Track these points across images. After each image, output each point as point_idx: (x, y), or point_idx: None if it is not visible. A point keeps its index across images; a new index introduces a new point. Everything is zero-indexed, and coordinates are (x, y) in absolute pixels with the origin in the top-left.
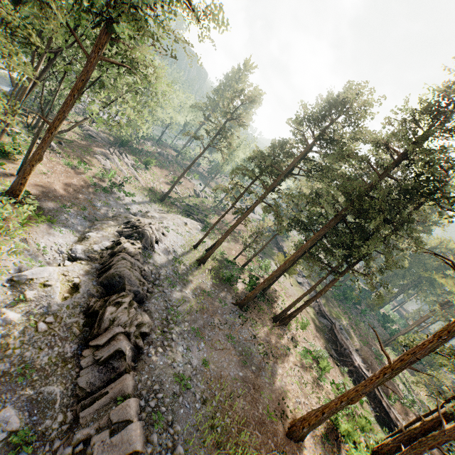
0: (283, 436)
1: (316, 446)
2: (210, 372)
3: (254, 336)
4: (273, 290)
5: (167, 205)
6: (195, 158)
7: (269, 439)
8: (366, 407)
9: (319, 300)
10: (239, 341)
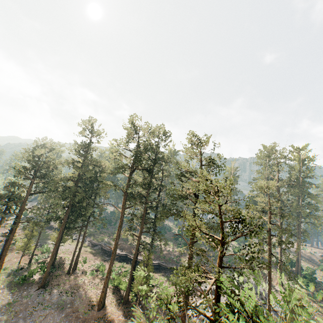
0: (96, 313)
1: (111, 301)
2: None
3: (61, 292)
4: (59, 258)
5: None
6: None
7: (91, 321)
8: (127, 266)
9: (90, 239)
10: (53, 303)
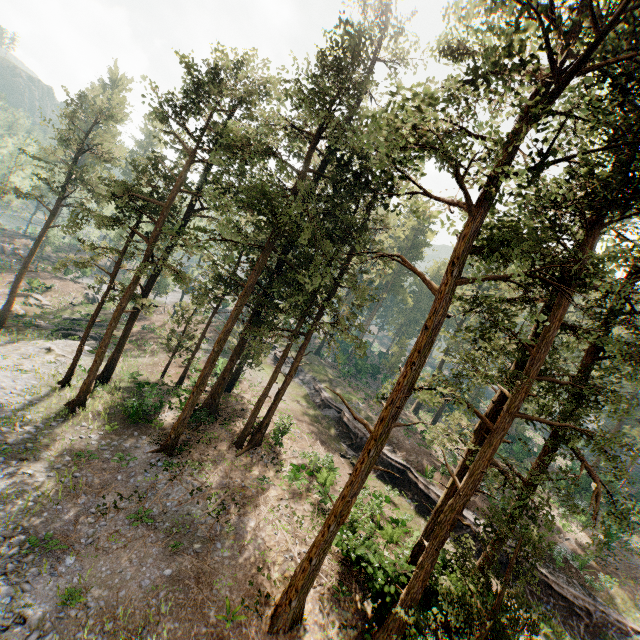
0: (261, 639)
1: (324, 616)
2: (87, 608)
3: (197, 489)
4: (238, 400)
5: (14, 330)
6: (40, 233)
7: None
8: (402, 502)
9: (319, 387)
10: (166, 512)
